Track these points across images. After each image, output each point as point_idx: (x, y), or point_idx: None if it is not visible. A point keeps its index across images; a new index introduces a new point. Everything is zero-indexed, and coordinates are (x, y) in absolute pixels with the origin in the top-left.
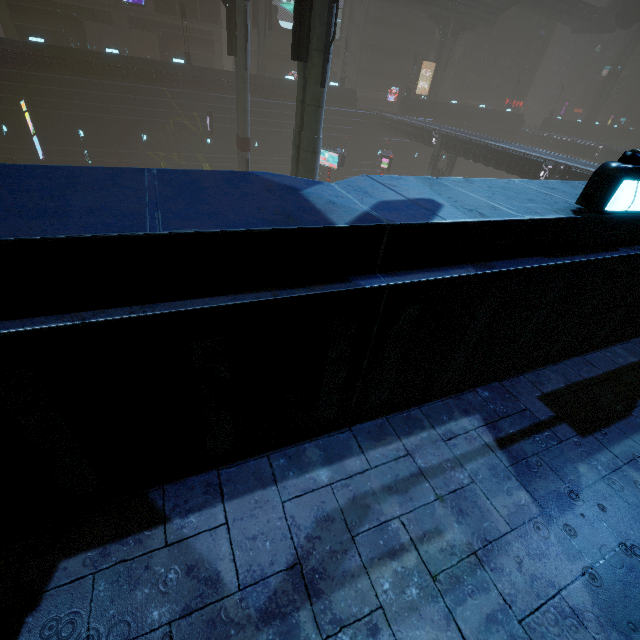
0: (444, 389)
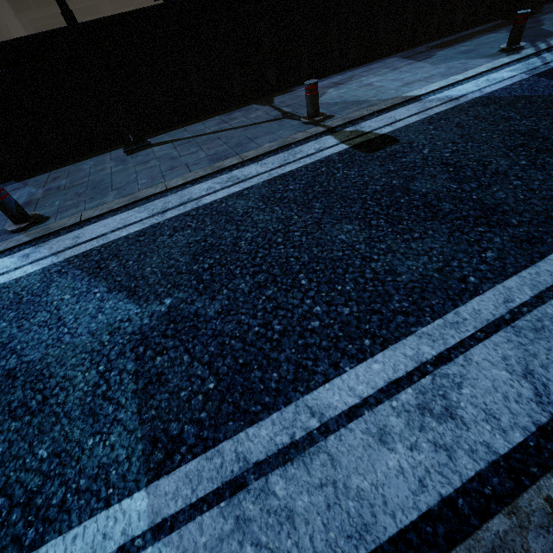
0: (380, 52)
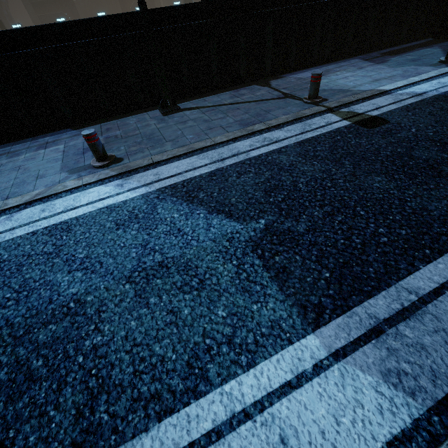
0: (346, 54)
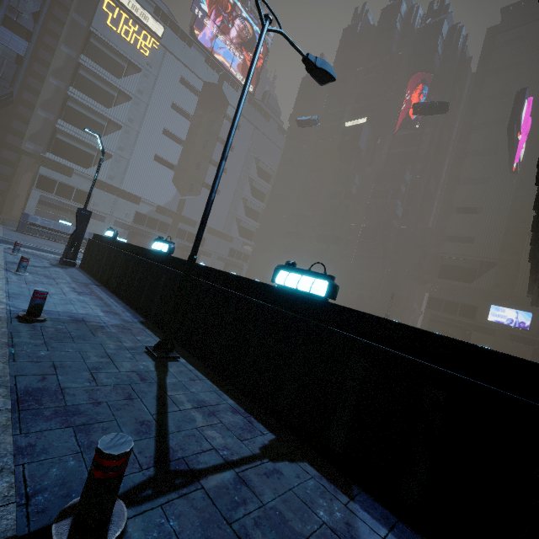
0: None
